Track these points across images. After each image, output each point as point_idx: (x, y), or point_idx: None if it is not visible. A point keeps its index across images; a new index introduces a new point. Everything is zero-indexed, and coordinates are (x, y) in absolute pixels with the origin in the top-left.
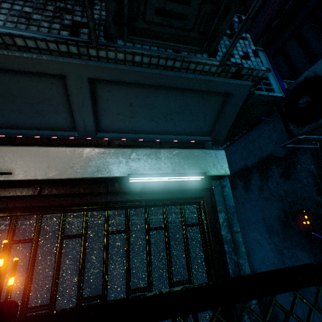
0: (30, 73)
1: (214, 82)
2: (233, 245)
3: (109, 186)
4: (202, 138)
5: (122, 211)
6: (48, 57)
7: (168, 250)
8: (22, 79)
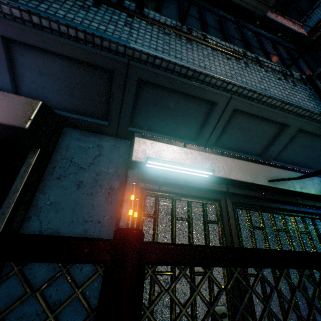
0: (270, 121)
1: None
2: None
3: (296, 199)
4: None
5: (296, 218)
6: (290, 115)
7: None
8: (263, 123)
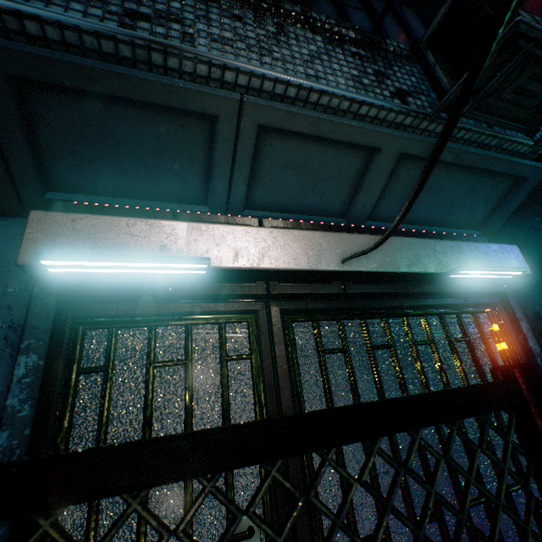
0: (343, 144)
1: (517, 164)
2: None
3: (408, 285)
4: (470, 232)
5: (413, 319)
6: (377, 127)
7: (479, 365)
8: (330, 151)
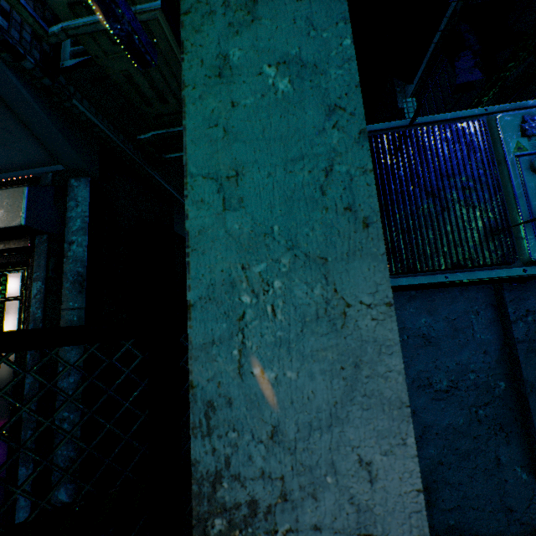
0: None
1: None
2: (42, 325)
3: None
4: (50, 168)
5: None
6: None
7: None
8: None
